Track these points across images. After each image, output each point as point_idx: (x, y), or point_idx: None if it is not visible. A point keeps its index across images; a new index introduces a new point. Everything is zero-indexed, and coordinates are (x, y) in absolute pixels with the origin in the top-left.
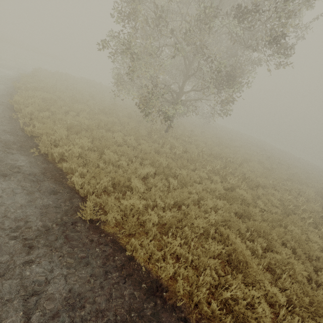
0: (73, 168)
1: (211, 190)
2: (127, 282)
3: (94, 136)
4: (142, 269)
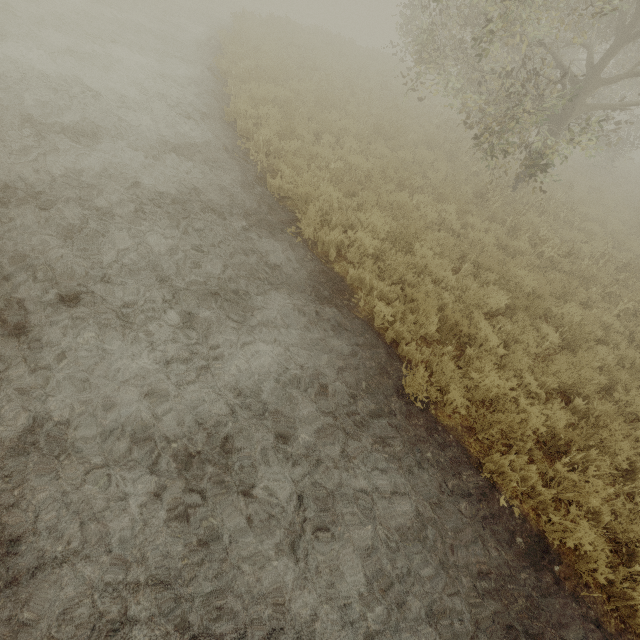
0: (366, 280)
1: (629, 363)
2: (492, 526)
3: (380, 202)
4: (512, 509)
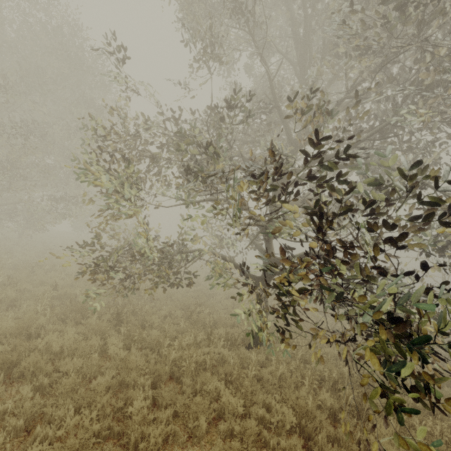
0: None
1: None
2: None
3: None
4: None
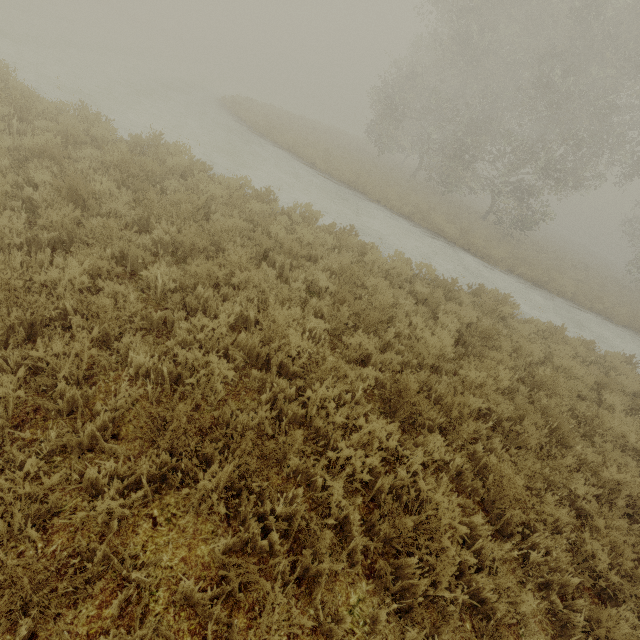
0: (582, 299)
1: None
2: None
3: (531, 265)
4: None
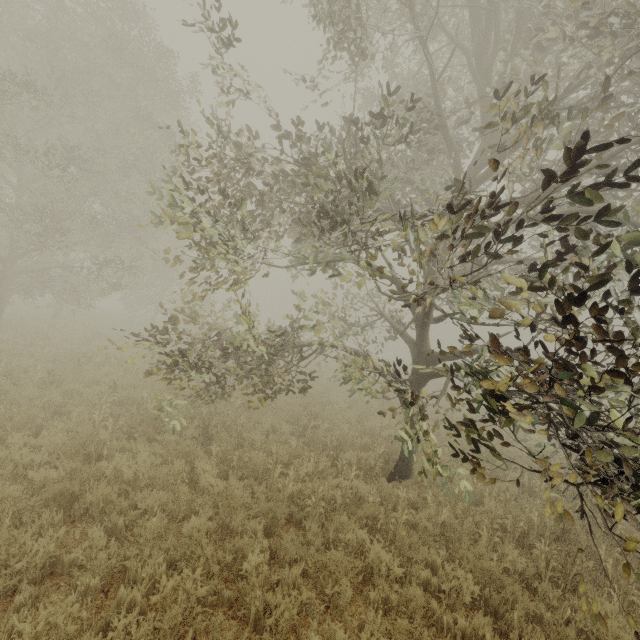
0: None
1: None
2: None
3: None
4: None
